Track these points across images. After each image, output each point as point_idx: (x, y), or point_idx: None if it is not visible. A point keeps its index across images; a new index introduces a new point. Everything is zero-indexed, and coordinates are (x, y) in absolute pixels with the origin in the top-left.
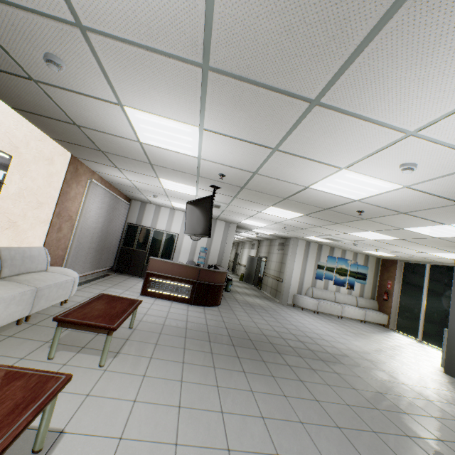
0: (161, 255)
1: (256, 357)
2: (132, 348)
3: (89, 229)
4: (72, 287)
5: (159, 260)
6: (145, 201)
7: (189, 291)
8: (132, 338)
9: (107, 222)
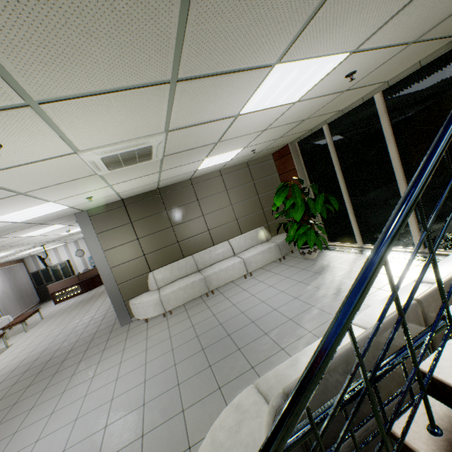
0: (65, 277)
1: (96, 298)
2: (41, 323)
3: (4, 294)
4: (10, 321)
5: (53, 284)
6: (32, 255)
7: (79, 288)
8: (42, 321)
9: (14, 283)
